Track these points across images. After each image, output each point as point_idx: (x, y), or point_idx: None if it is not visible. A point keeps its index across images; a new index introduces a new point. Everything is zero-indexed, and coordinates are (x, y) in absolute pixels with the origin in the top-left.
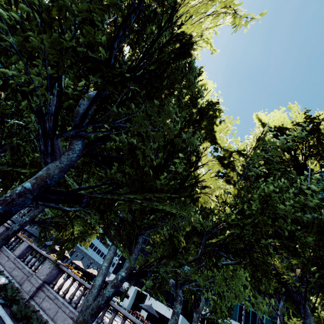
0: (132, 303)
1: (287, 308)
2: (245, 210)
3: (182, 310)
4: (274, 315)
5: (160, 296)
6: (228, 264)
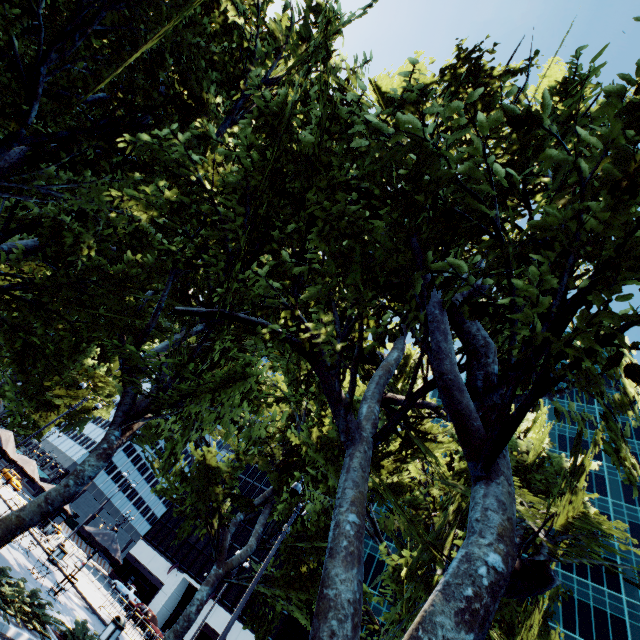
0: (170, 612)
1: None
2: (212, 130)
3: (274, 638)
4: None
5: (11, 392)
6: (189, 310)
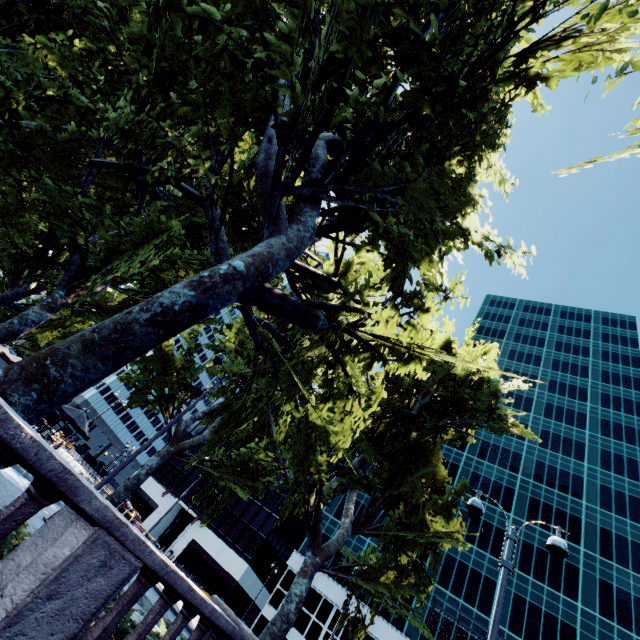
0: (163, 530)
1: (469, 588)
2: None
3: (252, 556)
4: (436, 598)
5: None
6: (104, 162)
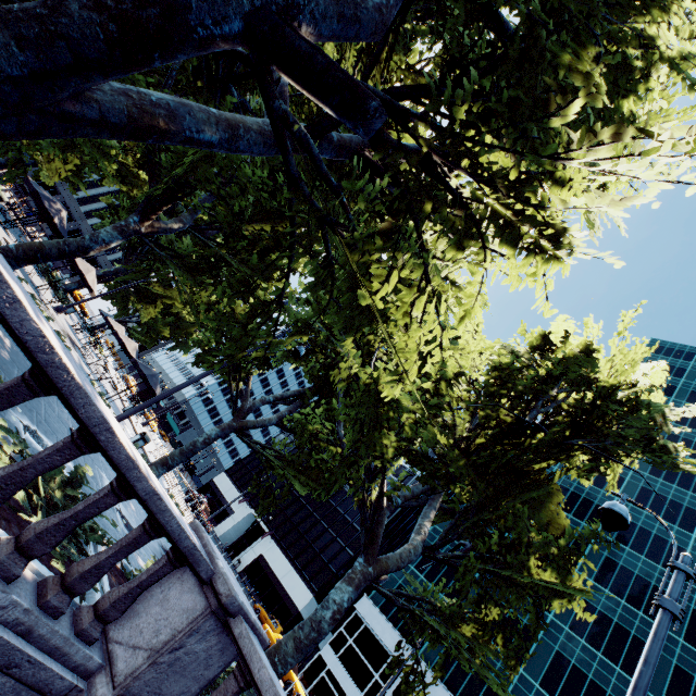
0: (235, 538)
1: None
2: None
3: (318, 587)
4: None
5: None
6: None
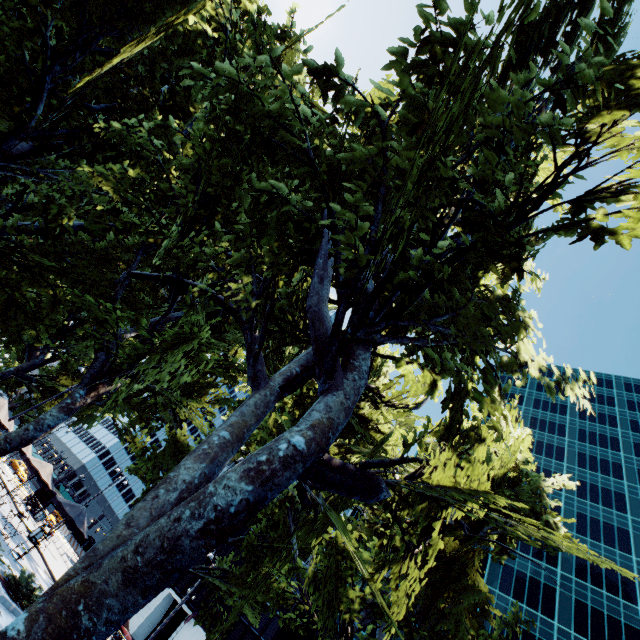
0: (151, 629)
1: None
2: (171, 121)
3: None
4: None
5: None
6: (143, 274)
